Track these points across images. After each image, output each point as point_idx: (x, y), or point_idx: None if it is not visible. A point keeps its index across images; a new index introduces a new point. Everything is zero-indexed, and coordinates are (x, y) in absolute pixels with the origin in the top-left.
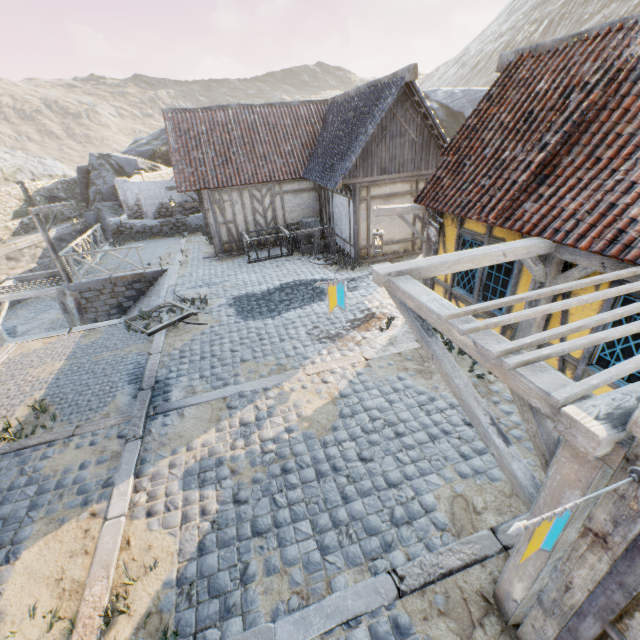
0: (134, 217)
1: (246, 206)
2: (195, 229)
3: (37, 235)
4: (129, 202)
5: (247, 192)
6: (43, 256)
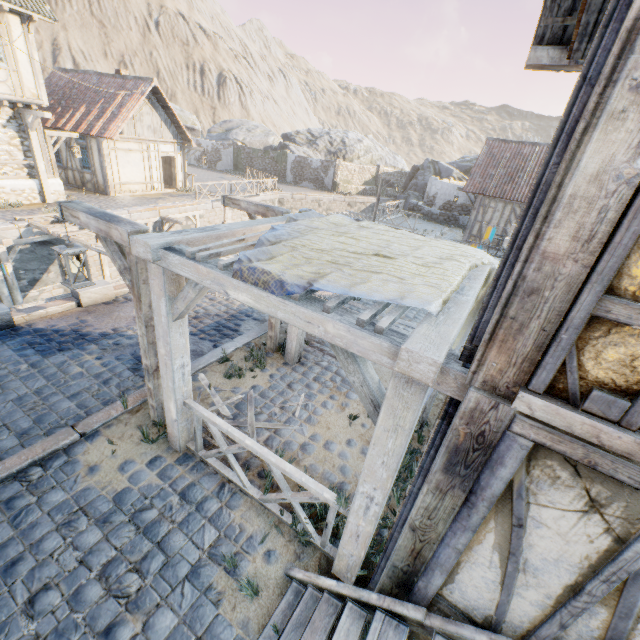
0: (426, 204)
1: (503, 216)
2: (460, 226)
3: (368, 198)
4: (430, 193)
5: (510, 206)
6: (363, 211)
